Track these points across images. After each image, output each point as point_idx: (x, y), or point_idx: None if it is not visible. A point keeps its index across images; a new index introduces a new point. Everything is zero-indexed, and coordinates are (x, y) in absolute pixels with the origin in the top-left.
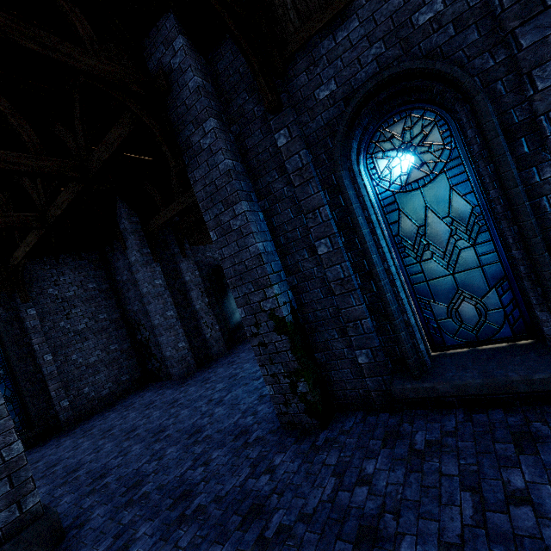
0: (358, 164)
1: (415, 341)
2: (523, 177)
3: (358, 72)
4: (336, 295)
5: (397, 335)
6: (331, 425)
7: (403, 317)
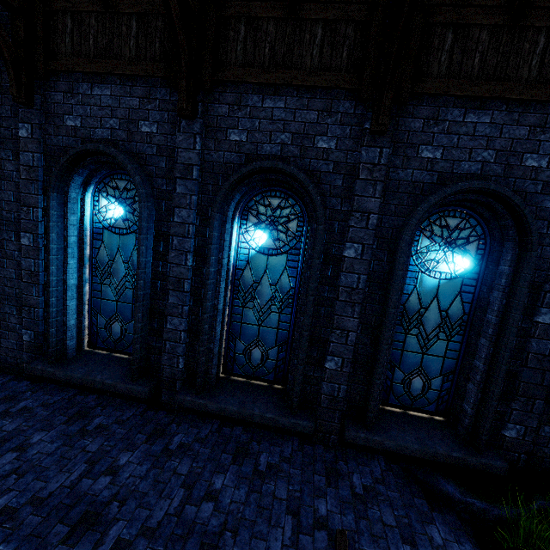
0: (85, 192)
1: (65, 337)
2: (155, 264)
3: (98, 128)
4: (23, 282)
5: (48, 329)
6: None
7: (64, 318)
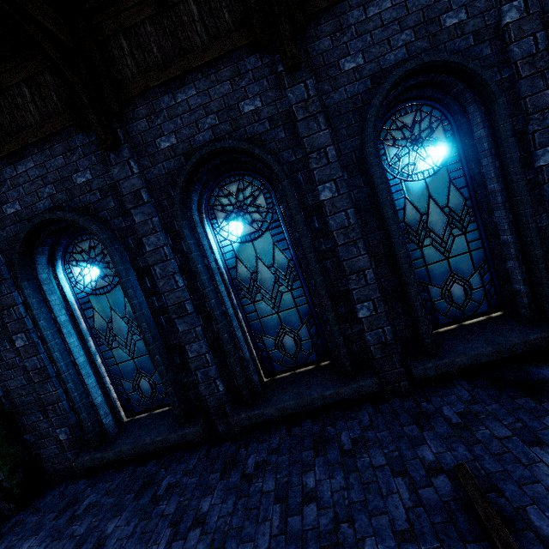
0: (55, 269)
1: (99, 417)
2: (150, 302)
3: (38, 202)
4: (35, 383)
5: (78, 417)
6: (32, 504)
7: (89, 399)
